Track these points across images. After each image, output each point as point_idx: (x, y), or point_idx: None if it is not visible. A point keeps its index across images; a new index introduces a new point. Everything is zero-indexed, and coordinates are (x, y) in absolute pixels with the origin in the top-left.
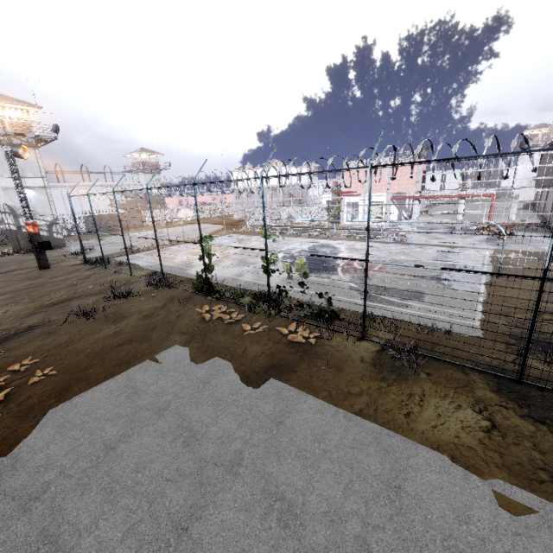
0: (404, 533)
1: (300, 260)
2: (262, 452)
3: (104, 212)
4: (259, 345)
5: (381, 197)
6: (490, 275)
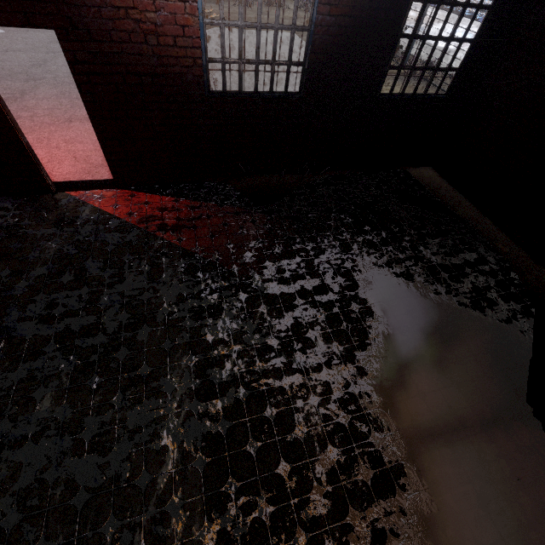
0: None
1: None
2: None
3: None
4: None
5: None
6: None
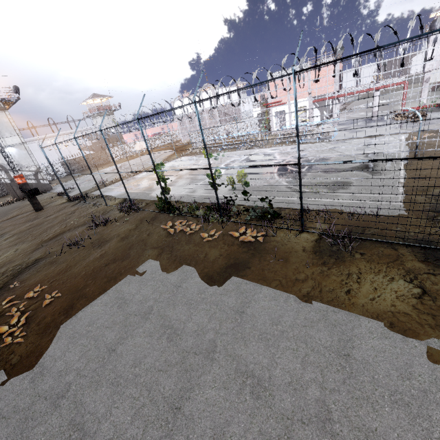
0: (357, 393)
1: (240, 172)
2: (231, 339)
3: (77, 156)
4: (217, 249)
5: (304, 102)
6: (416, 160)
